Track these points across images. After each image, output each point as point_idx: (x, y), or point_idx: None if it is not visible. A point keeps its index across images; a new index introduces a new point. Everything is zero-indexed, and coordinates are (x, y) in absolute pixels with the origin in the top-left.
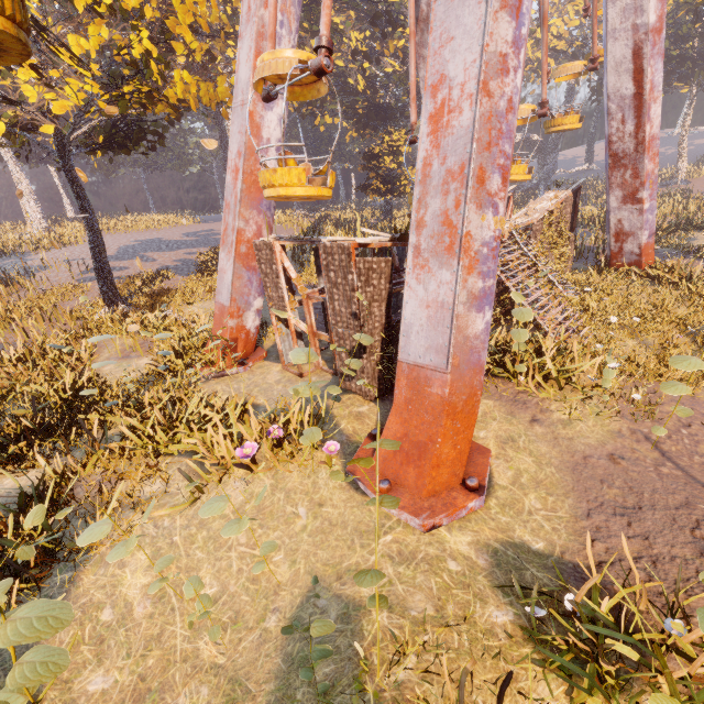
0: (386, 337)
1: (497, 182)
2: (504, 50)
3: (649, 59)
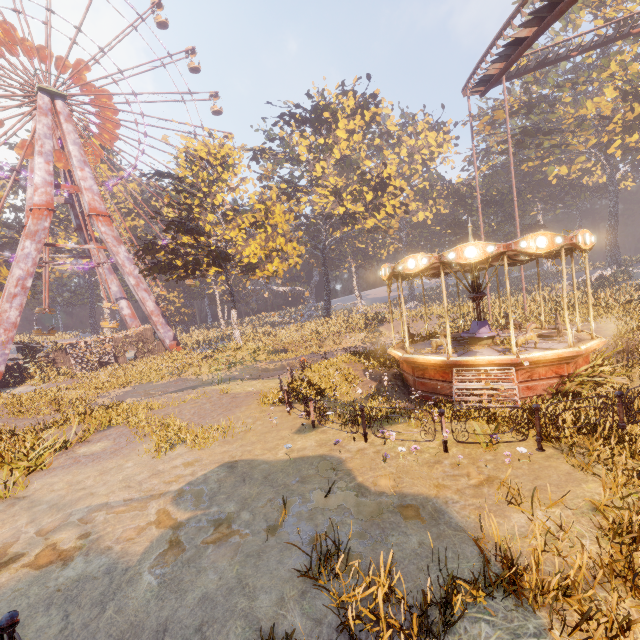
0: (5, 369)
1: (3, 331)
2: (7, 309)
3: (138, 292)
